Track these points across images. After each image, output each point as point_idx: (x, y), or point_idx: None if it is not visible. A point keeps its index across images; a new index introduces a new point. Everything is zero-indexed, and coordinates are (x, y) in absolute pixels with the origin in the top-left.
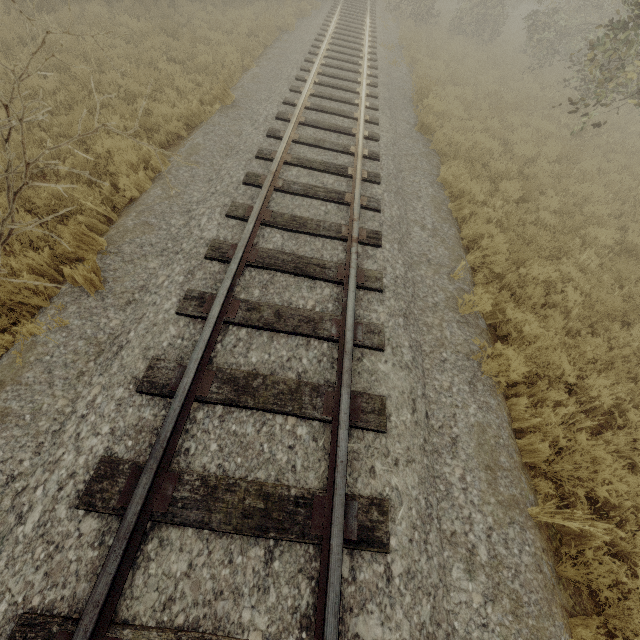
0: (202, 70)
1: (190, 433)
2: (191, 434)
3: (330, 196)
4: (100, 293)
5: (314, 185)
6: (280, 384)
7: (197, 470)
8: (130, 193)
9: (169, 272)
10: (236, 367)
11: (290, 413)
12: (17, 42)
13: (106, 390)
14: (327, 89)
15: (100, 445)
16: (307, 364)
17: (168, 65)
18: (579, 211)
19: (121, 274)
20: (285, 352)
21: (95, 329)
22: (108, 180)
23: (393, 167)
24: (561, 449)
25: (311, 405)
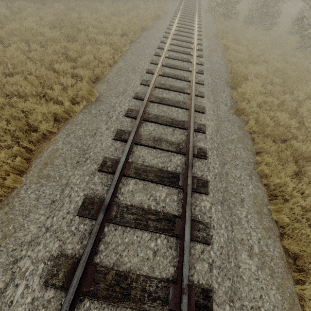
0: (86, 64)
1: None
2: None
3: (160, 226)
4: None
5: (146, 209)
6: None
7: None
8: None
9: None
10: None
11: None
12: None
13: None
14: (168, 79)
15: None
16: None
17: (61, 65)
18: None
19: None
20: None
21: None
22: None
23: (218, 164)
24: None
25: None
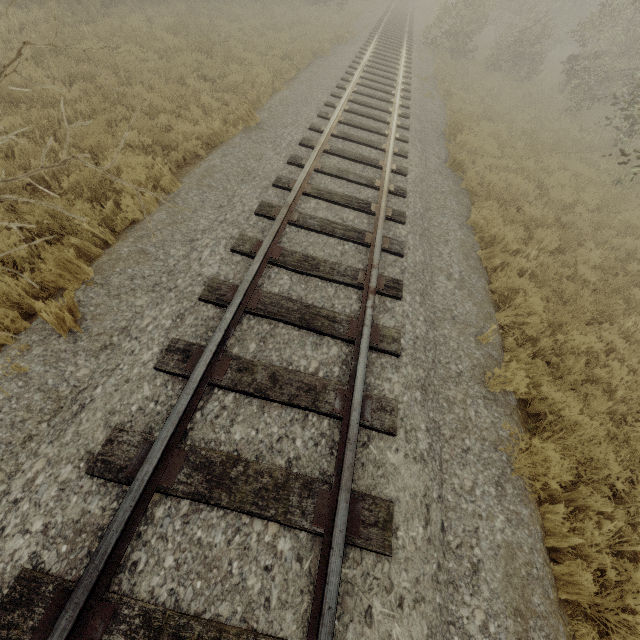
0: (231, 89)
1: (142, 539)
2: (143, 540)
3: (349, 235)
4: (74, 333)
5: (332, 221)
6: (264, 475)
7: (142, 597)
8: (132, 215)
9: (156, 313)
10: (214, 446)
11: (272, 519)
12: (51, 50)
13: (51, 467)
14: (356, 117)
15: (25, 549)
16: (301, 447)
17: (197, 82)
18: (621, 267)
19: (102, 311)
20: (276, 429)
21: (58, 379)
22: (111, 199)
23: (420, 205)
24: (604, 574)
25: (299, 509)
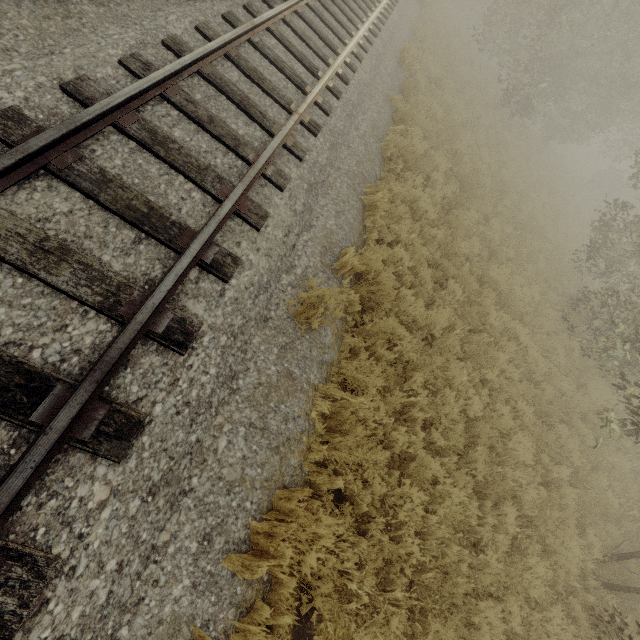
0: None
1: None
2: None
3: None
4: None
5: None
6: None
7: None
8: None
9: None
10: None
11: None
12: None
13: None
14: None
15: None
16: None
17: None
18: None
19: None
20: None
21: None
22: None
23: None
24: None
25: None
